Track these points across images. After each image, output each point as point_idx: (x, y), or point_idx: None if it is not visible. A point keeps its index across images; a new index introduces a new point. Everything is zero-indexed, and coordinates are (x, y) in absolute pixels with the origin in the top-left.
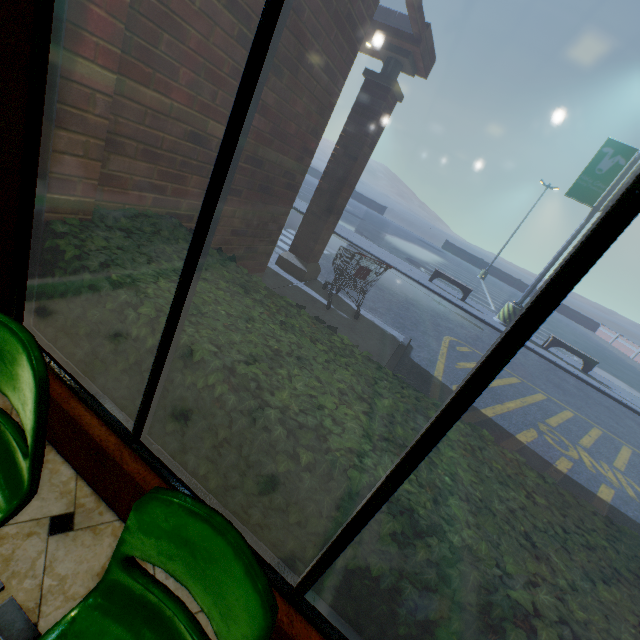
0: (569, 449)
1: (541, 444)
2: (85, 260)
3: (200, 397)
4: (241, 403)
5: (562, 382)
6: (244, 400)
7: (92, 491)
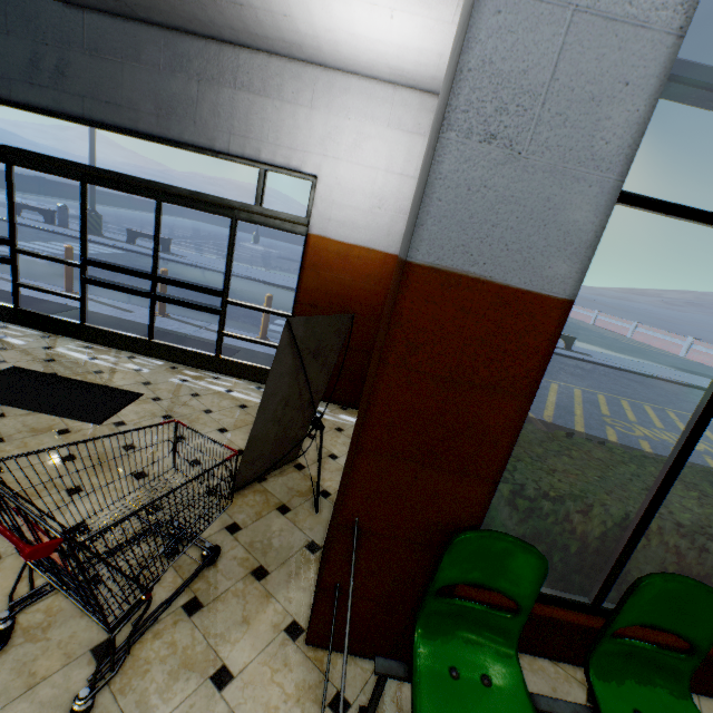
0: (633, 430)
1: (622, 436)
2: (525, 491)
3: (648, 552)
4: (695, 543)
5: (569, 368)
6: (696, 540)
7: (571, 666)
